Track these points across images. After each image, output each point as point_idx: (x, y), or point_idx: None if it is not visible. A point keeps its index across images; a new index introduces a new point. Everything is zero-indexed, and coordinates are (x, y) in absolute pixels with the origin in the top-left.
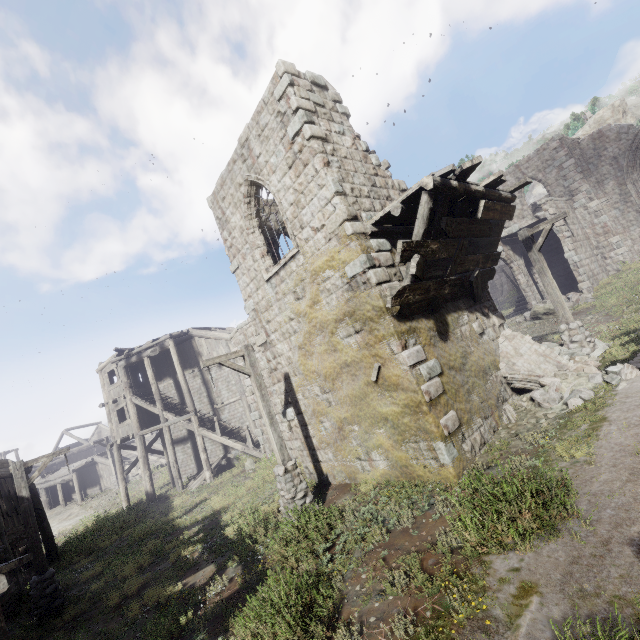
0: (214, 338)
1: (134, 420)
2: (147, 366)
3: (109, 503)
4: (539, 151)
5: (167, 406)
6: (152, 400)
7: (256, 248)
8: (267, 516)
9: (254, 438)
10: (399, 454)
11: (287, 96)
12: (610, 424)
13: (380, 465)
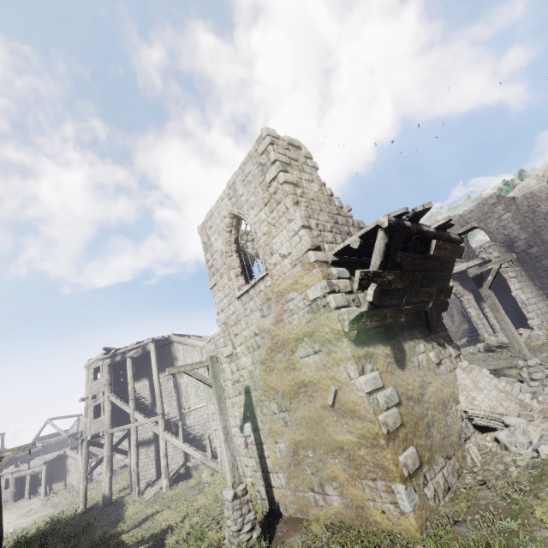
0: (190, 345)
1: (107, 417)
2: (128, 366)
3: (68, 502)
4: (479, 205)
5: (139, 406)
6: (127, 399)
7: (232, 269)
8: (211, 547)
9: (214, 448)
10: (355, 491)
11: (268, 152)
12: None
13: (334, 501)
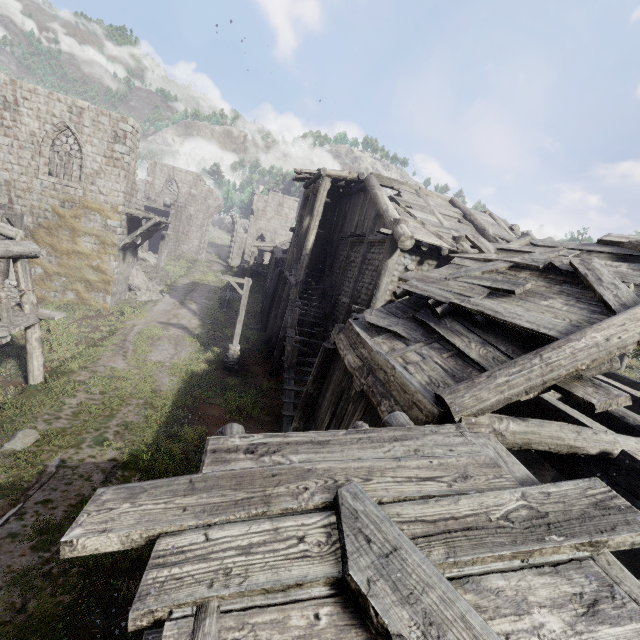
0: None
1: None
2: None
3: None
4: (188, 172)
5: None
6: None
7: (43, 157)
8: None
9: None
10: (86, 295)
11: (126, 134)
12: (159, 306)
13: (70, 297)
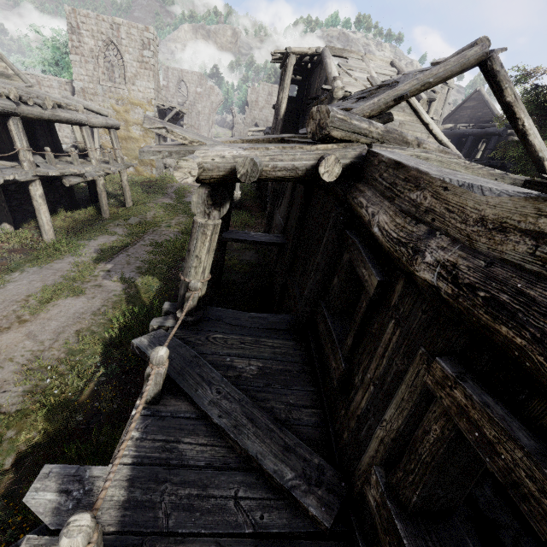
0: None
1: None
2: None
3: None
4: (193, 73)
5: None
6: None
7: (100, 67)
8: None
9: None
10: (140, 169)
11: (150, 41)
12: None
13: (131, 170)
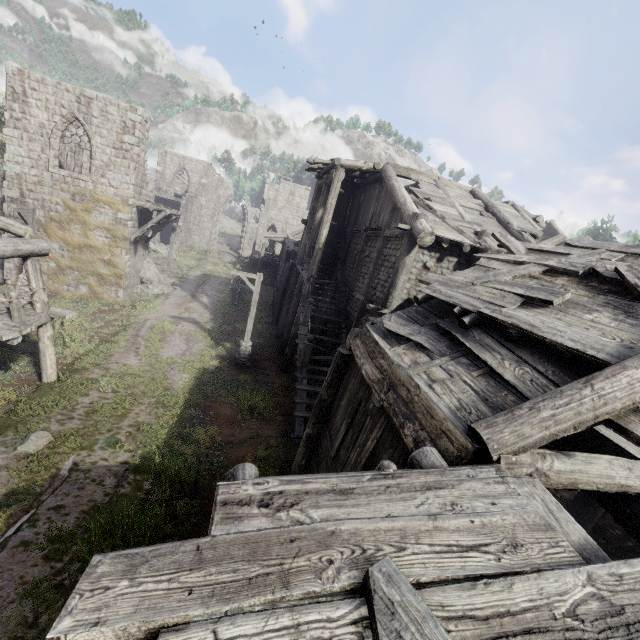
0: None
1: None
2: None
3: None
4: (198, 162)
5: None
6: None
7: (53, 149)
8: None
9: None
10: (99, 289)
11: (135, 125)
12: (171, 299)
13: (83, 291)
